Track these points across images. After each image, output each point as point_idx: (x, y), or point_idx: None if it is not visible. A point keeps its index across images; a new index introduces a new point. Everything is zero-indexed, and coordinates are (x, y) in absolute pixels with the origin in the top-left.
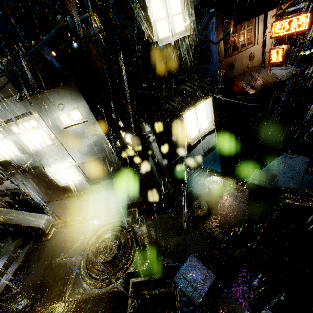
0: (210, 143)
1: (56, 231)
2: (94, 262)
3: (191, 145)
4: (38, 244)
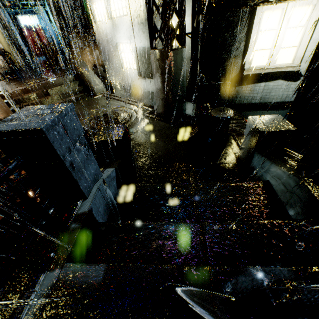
0: (279, 93)
1: (101, 97)
2: (97, 118)
3: (244, 73)
4: (88, 98)
